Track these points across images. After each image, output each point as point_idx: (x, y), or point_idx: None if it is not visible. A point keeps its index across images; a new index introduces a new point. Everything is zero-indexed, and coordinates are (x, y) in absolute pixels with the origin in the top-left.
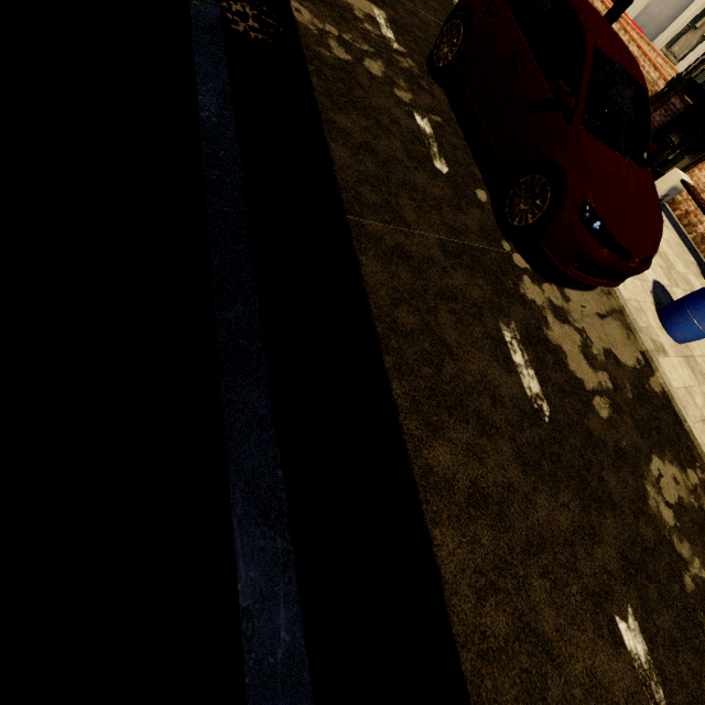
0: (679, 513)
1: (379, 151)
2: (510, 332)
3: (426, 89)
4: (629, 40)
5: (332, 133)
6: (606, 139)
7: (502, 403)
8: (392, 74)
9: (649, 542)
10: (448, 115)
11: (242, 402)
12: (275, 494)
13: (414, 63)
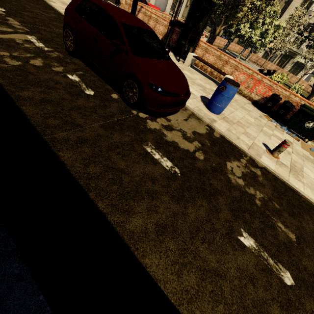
0: (244, 178)
1: (53, 99)
2: (149, 147)
3: (70, 62)
4: (150, 13)
5: (21, 102)
6: (146, 55)
7: (157, 180)
8: (48, 62)
9: (238, 197)
10: (85, 69)
11: (1, 274)
12: (42, 311)
13: (59, 53)
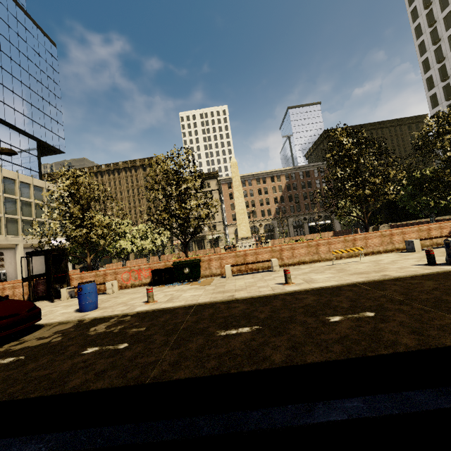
0: (108, 327)
1: None
2: None
3: None
4: (3, 285)
5: None
6: None
7: None
8: None
9: (94, 338)
10: None
11: None
12: None
13: None
